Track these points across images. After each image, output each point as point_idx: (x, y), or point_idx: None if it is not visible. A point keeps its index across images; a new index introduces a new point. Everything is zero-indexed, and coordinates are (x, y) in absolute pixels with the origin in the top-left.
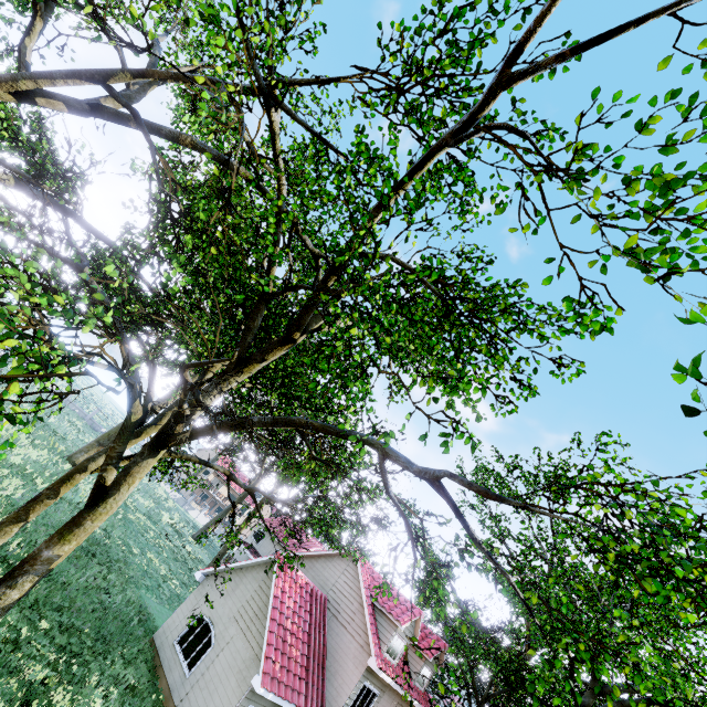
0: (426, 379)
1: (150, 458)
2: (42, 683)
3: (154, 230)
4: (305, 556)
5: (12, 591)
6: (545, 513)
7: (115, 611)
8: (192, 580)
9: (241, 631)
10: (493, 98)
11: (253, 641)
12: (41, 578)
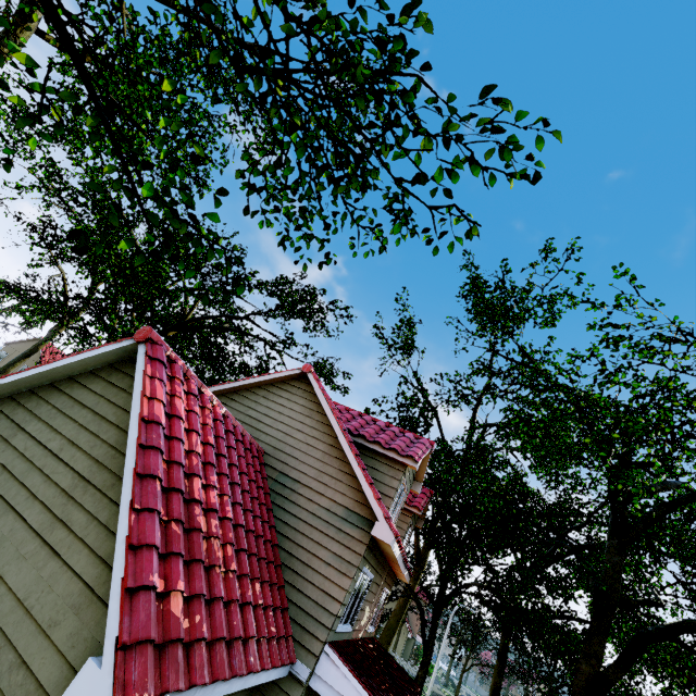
0: None
1: None
2: None
3: None
4: None
5: None
6: None
7: None
8: None
9: (28, 534)
10: None
11: (75, 552)
12: None
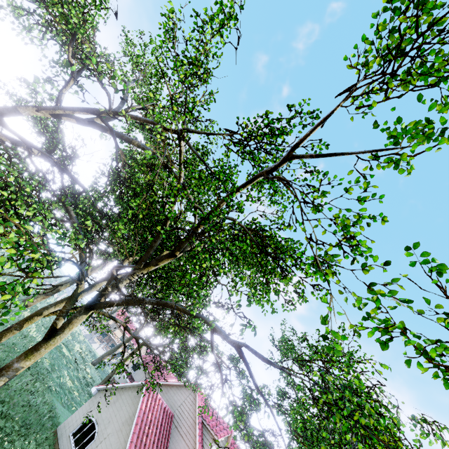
0: (248, 284)
1: (84, 315)
2: None
3: (109, 184)
4: (164, 384)
5: None
6: (291, 373)
7: (36, 408)
8: (87, 393)
9: (115, 431)
10: (285, 162)
11: (122, 438)
12: (10, 379)
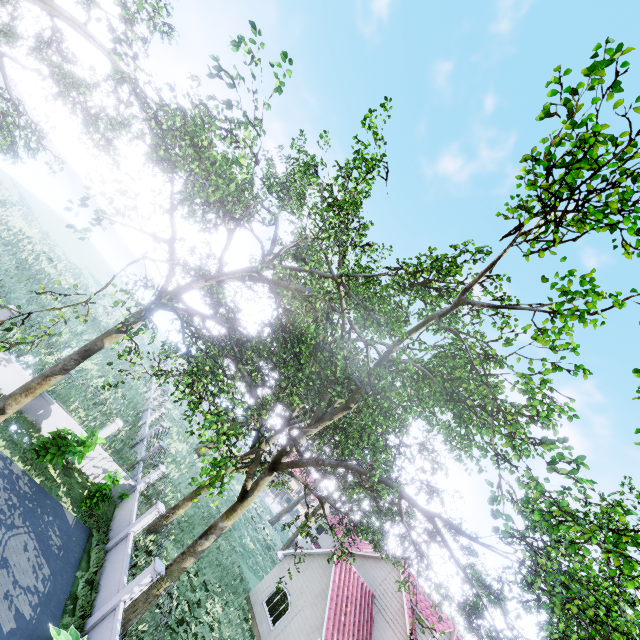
0: None
1: (269, 476)
2: (197, 604)
3: (272, 334)
4: (357, 554)
5: (207, 542)
6: (494, 551)
7: (227, 569)
8: (270, 558)
9: (309, 603)
10: (456, 307)
11: (317, 613)
12: (217, 537)
